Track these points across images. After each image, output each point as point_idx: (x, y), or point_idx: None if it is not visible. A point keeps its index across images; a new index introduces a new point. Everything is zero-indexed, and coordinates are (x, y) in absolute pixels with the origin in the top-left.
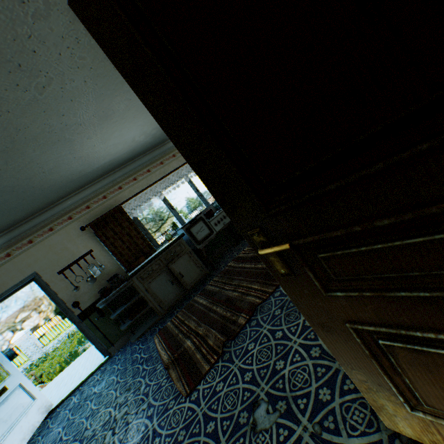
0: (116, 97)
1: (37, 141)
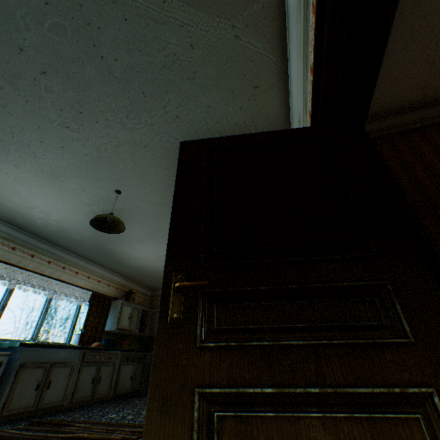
0: (82, 179)
1: None
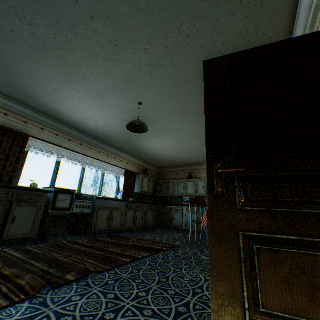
0: (117, 96)
1: (63, 62)
